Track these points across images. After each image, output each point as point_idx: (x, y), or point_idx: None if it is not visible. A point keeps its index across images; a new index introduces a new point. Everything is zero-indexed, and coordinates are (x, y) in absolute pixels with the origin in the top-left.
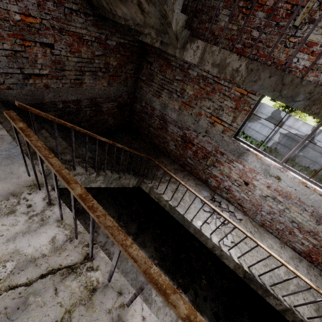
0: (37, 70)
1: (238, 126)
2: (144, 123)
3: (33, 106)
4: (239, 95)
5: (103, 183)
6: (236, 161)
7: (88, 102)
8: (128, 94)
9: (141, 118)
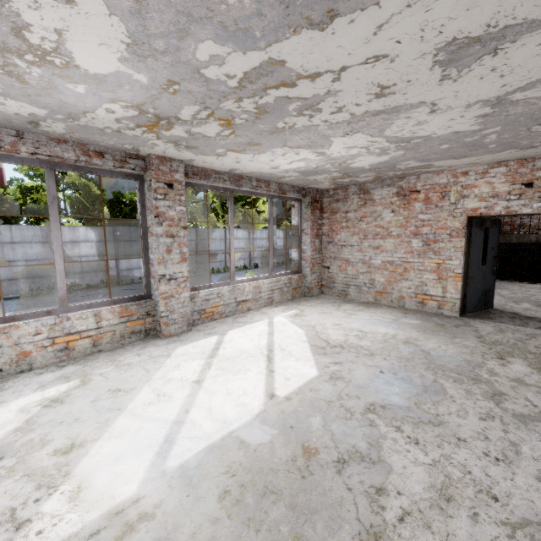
0: None
1: None
2: None
3: None
4: None
5: None
6: None
7: None
8: None
9: None
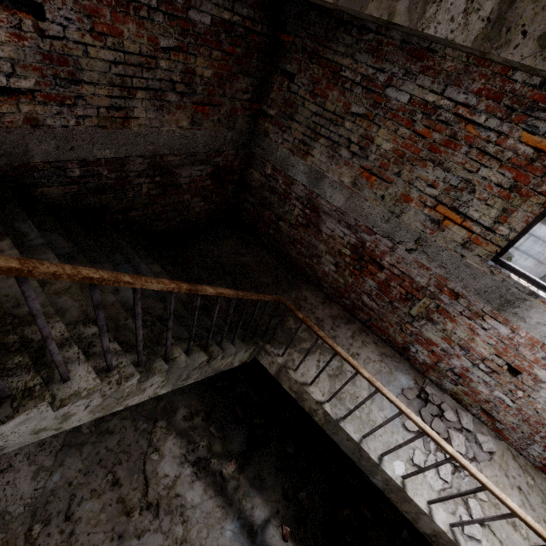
0: (1, 76)
1: (514, 233)
2: (267, 212)
3: (2, 173)
4: (529, 153)
5: (164, 385)
6: (492, 317)
7: (145, 164)
8: (236, 147)
9: (261, 201)
